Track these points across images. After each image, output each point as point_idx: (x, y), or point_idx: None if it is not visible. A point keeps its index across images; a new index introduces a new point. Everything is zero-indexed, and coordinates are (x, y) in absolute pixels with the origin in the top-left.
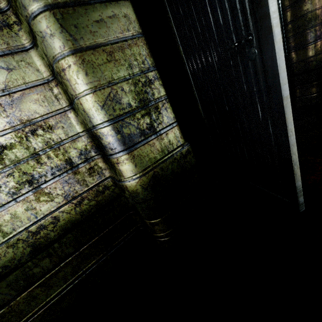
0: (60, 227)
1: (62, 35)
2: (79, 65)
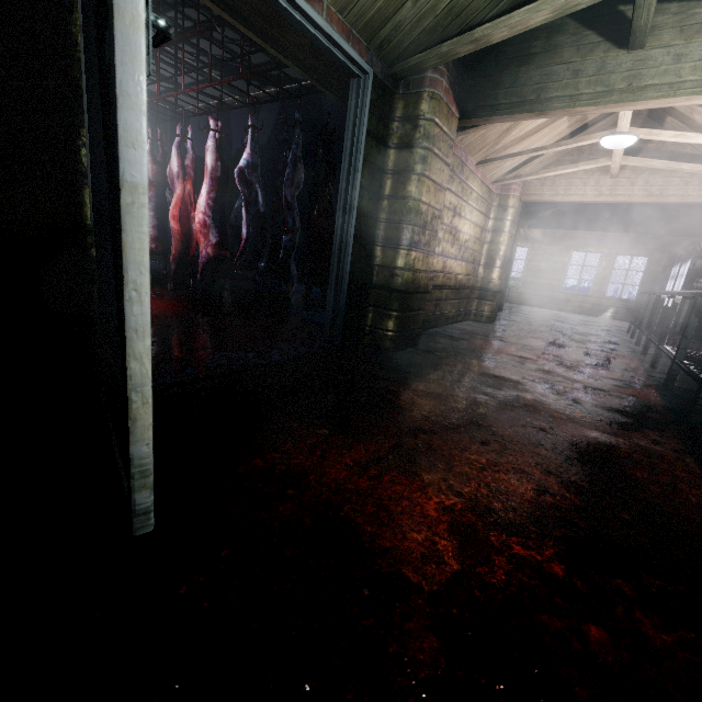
0: None
1: None
2: None
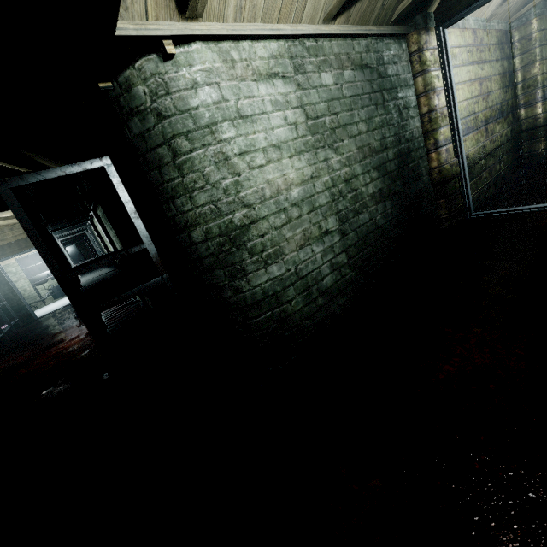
0: (514, 133)
1: (544, 53)
2: (545, 64)
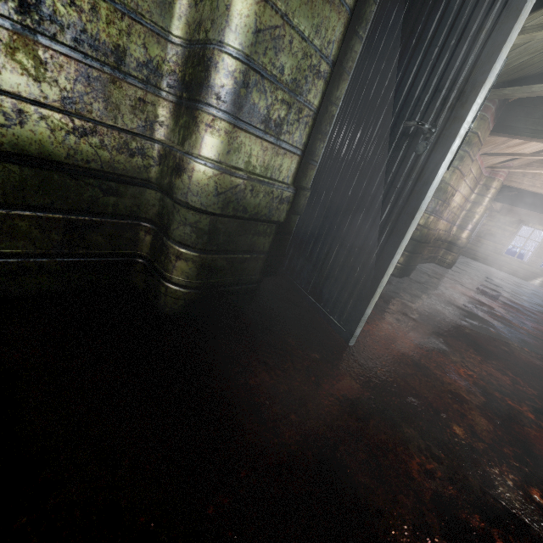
0: (15, 137)
1: None
2: None
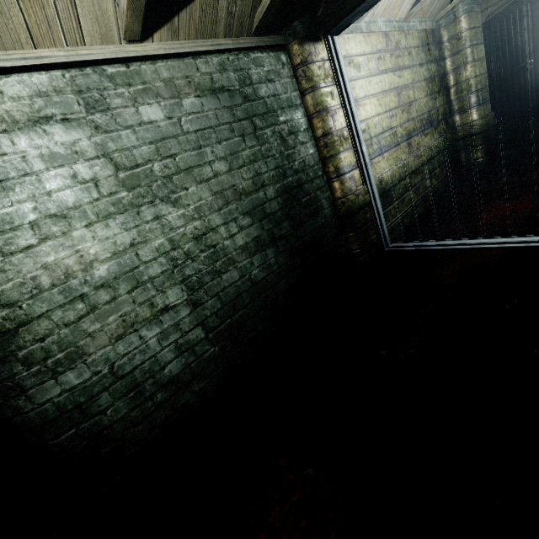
0: (447, 142)
1: (475, 54)
2: (477, 66)
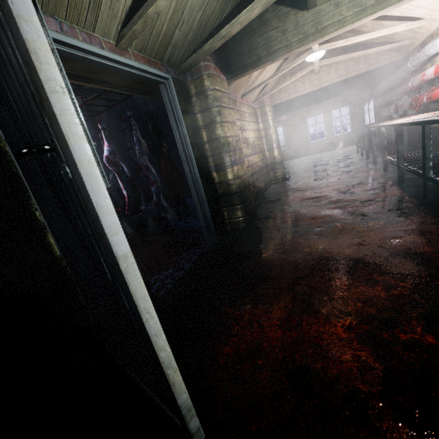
0: None
1: None
2: None
